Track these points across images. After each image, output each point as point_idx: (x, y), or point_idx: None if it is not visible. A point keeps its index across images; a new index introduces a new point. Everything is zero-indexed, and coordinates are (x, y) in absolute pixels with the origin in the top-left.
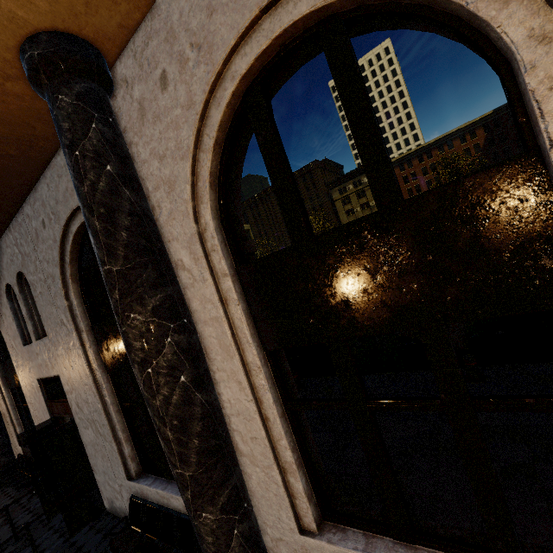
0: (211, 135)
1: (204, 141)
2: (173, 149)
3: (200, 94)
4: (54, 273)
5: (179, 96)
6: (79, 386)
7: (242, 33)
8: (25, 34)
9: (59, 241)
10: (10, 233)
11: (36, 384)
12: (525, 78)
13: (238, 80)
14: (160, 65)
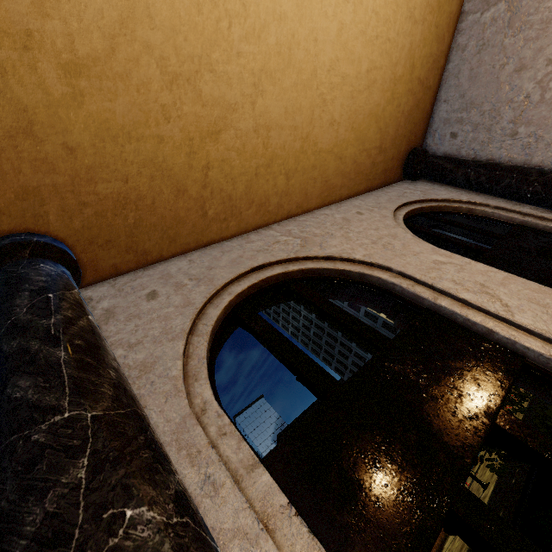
0: (209, 323)
1: (199, 328)
2: (156, 335)
3: (200, 298)
4: None
5: (172, 301)
6: None
7: (238, 275)
8: (32, 229)
9: None
10: None
11: None
12: (401, 285)
13: (235, 295)
14: (149, 288)
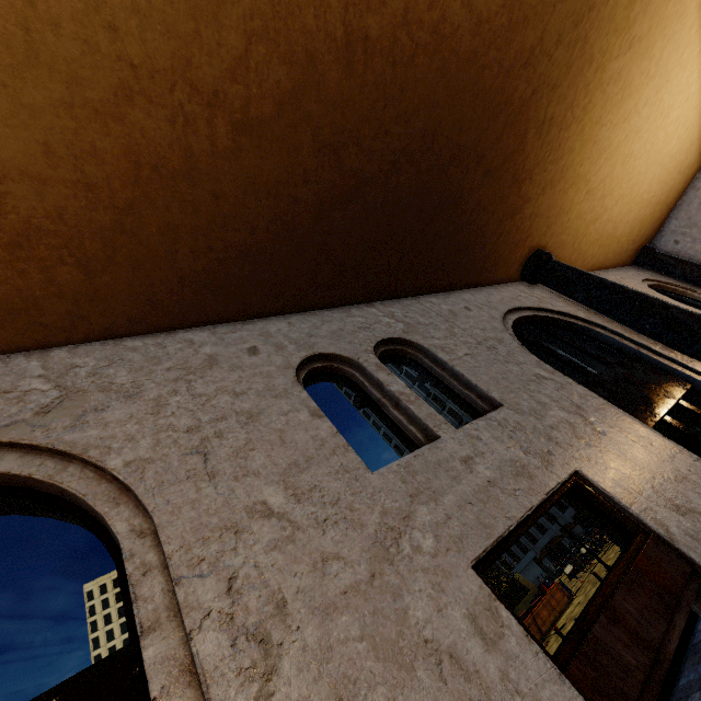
0: None
1: None
2: None
3: None
4: (501, 336)
5: None
6: (641, 457)
7: None
8: (543, 249)
9: (501, 318)
10: (372, 307)
11: (472, 599)
12: None
13: None
14: None
